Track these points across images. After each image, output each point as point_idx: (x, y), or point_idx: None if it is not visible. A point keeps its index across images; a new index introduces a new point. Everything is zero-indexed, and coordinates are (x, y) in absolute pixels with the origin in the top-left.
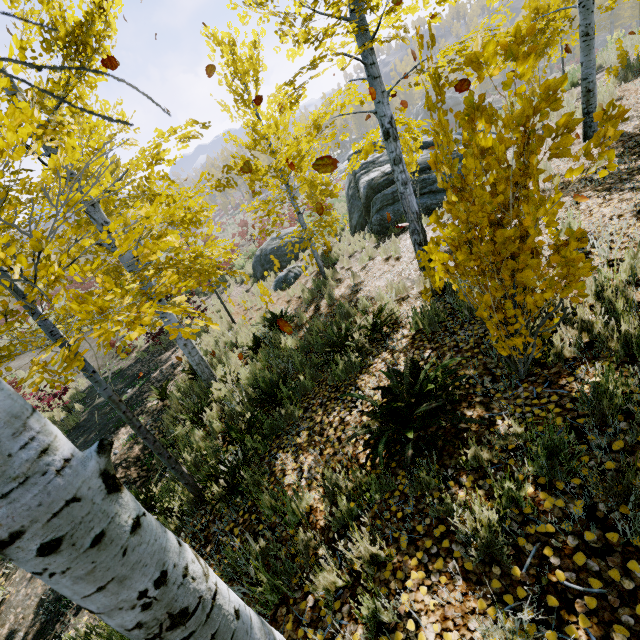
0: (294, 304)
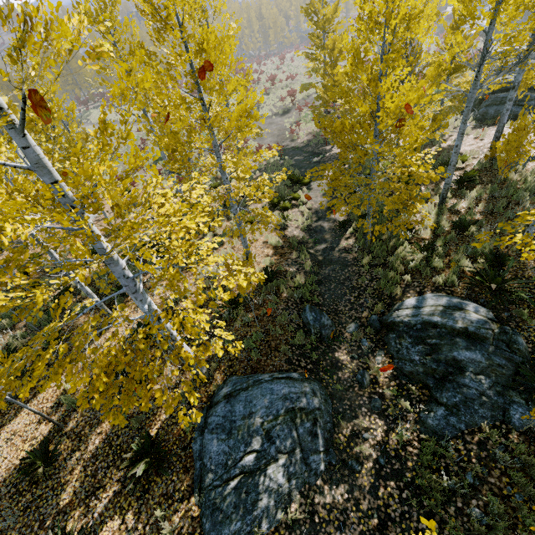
0: None
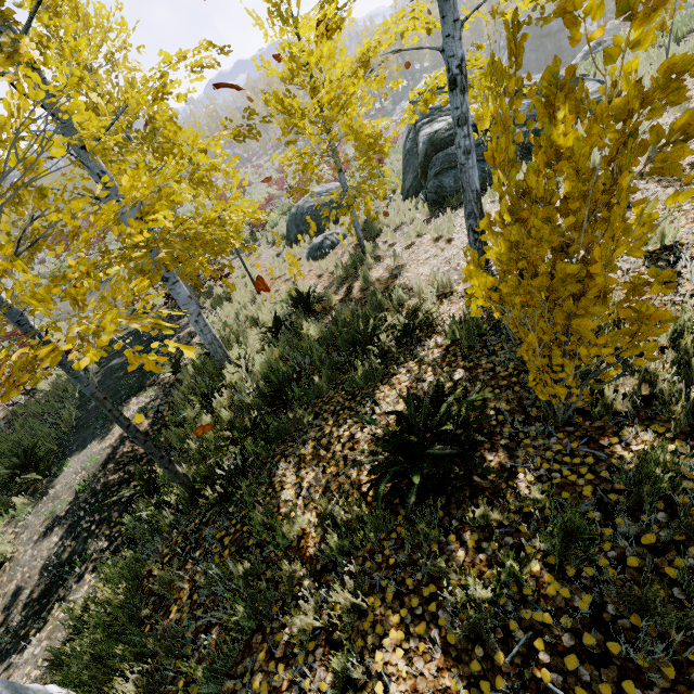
0: (325, 280)
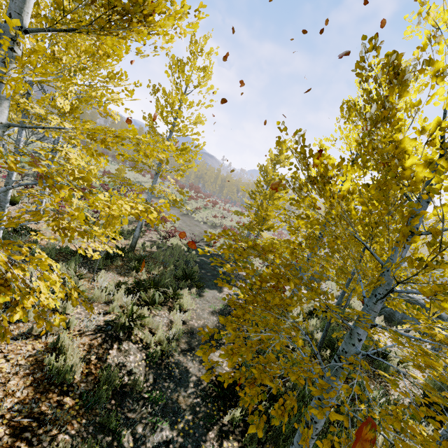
0: None
